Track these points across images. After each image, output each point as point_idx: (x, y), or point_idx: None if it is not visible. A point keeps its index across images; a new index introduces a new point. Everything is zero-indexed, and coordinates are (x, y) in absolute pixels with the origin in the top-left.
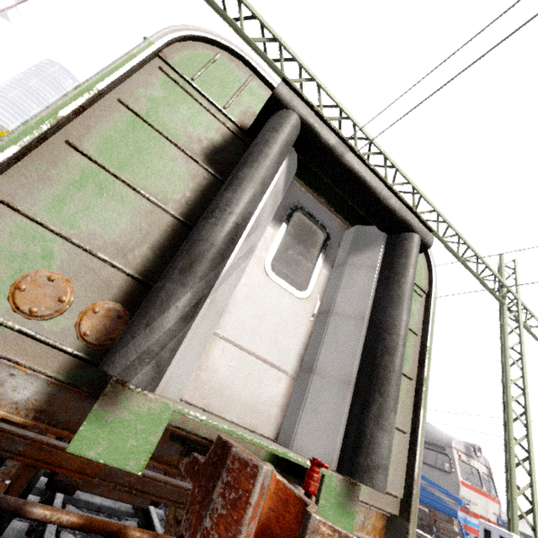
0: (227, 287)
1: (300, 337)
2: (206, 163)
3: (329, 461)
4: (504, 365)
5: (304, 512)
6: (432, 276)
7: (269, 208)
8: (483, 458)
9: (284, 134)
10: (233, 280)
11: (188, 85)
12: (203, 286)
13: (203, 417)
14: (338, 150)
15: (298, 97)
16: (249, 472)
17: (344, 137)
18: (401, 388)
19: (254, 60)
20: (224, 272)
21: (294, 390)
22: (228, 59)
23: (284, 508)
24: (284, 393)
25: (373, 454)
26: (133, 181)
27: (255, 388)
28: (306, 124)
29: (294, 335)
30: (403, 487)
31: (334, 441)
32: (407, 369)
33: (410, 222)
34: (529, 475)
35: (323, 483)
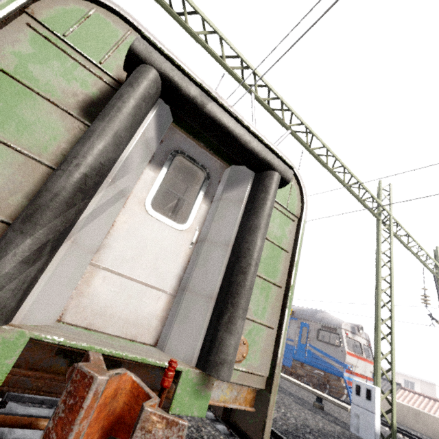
0: (95, 228)
1: (179, 262)
2: (82, 116)
3: (190, 359)
4: (377, 266)
5: (141, 406)
6: (303, 204)
7: (139, 155)
8: (365, 334)
9: (139, 88)
10: (102, 221)
11: (61, 41)
12: (47, 232)
13: (61, 339)
14: (199, 100)
15: (159, 52)
16: (86, 383)
17: (245, 85)
18: (271, 295)
19: (130, 15)
20: (86, 216)
21: (173, 305)
22: (103, 14)
23: (135, 402)
24: (164, 308)
25: (221, 352)
26: (3, 136)
27: (136, 307)
28: (166, 78)
29: (174, 261)
30: (269, 369)
31: (196, 344)
32: (277, 279)
33: (271, 162)
34: (390, 345)
35: (180, 378)
